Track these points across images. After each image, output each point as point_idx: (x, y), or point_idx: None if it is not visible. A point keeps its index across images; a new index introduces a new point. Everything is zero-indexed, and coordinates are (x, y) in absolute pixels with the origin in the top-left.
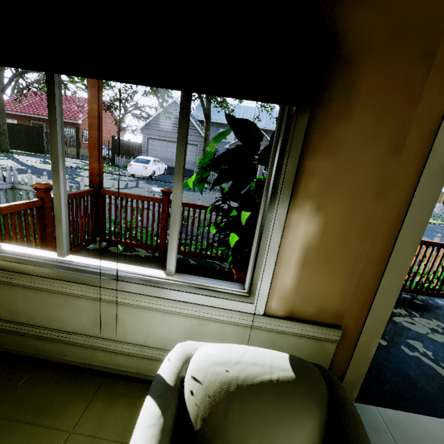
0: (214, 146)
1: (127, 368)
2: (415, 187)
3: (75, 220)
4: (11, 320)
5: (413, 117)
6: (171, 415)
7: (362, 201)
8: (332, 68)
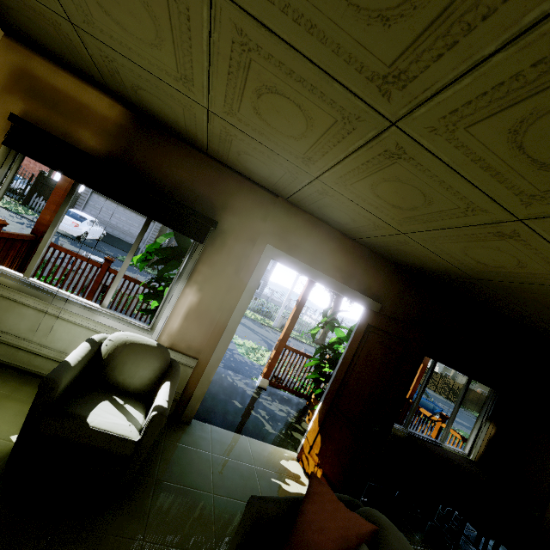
0: (163, 240)
1: (40, 369)
2: (243, 292)
3: (5, 257)
4: None
5: (246, 262)
6: (94, 349)
7: (220, 292)
8: (218, 232)
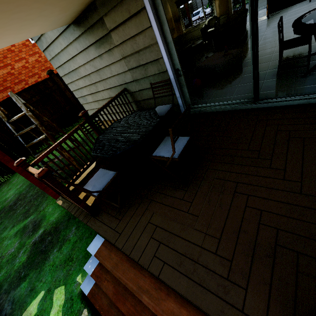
0: None
1: None
2: None
3: None
4: (189, 39)
5: None
6: (205, 25)
7: None
8: None
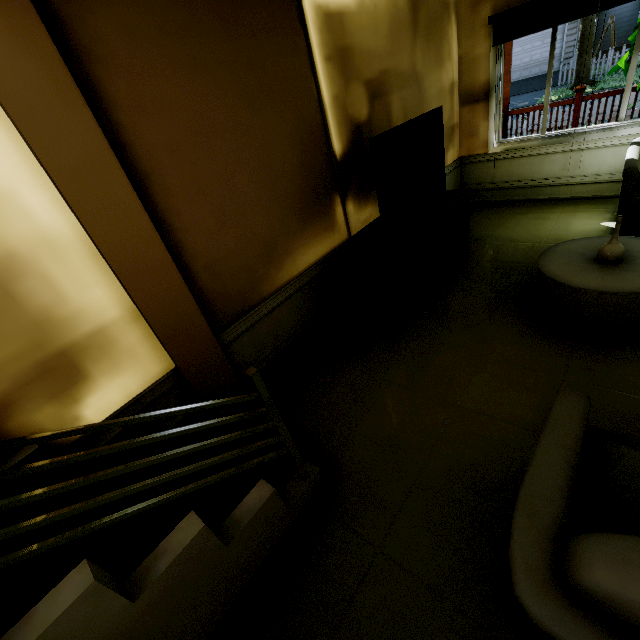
0: None
1: (581, 194)
2: None
3: None
4: (508, 181)
5: None
6: None
7: None
8: None
